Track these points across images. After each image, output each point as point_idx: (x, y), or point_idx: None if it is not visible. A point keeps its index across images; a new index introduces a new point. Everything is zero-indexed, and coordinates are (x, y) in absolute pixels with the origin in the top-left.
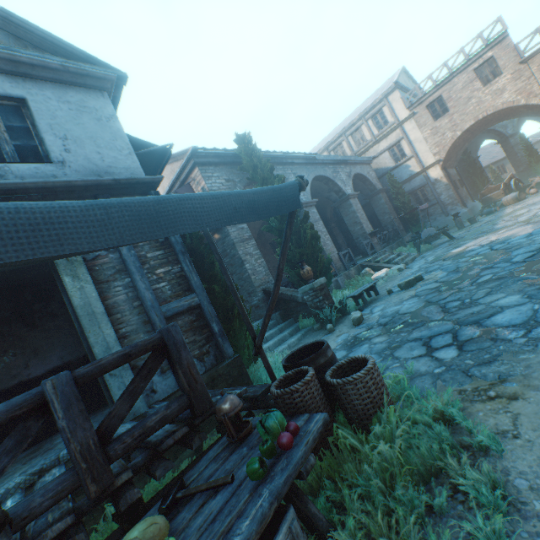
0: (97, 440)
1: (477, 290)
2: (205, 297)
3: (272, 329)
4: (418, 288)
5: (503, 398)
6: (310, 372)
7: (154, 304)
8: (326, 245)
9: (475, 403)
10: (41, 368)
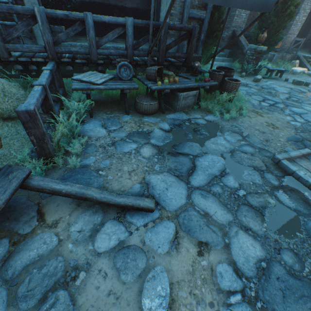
0: (165, 49)
1: (310, 101)
2: (208, 17)
3: (220, 57)
4: (297, 87)
5: (259, 115)
6: (222, 73)
7: (188, 6)
8: (294, 26)
9: (252, 112)
10: (130, 4)
